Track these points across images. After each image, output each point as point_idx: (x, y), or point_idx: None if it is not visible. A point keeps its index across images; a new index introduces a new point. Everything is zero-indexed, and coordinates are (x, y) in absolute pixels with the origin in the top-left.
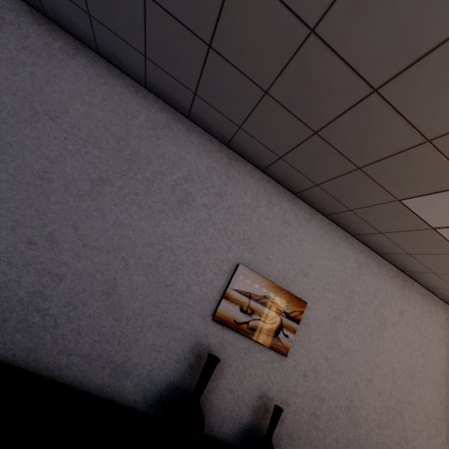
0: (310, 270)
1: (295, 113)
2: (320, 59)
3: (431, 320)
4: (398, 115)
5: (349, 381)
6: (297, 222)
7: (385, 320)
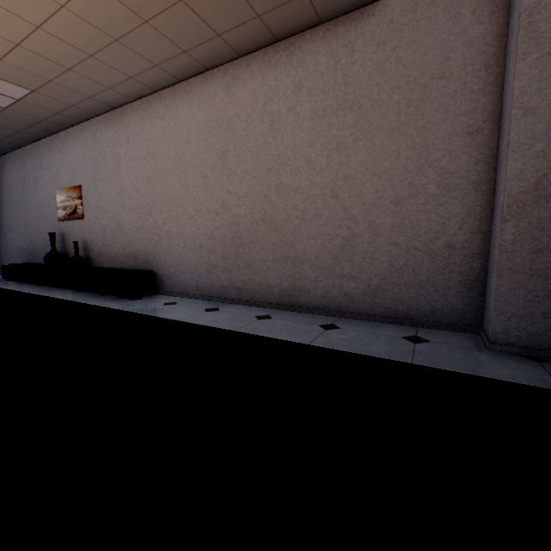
0: (77, 166)
1: None
2: None
3: (152, 122)
4: None
5: (114, 212)
6: (64, 146)
7: (120, 157)
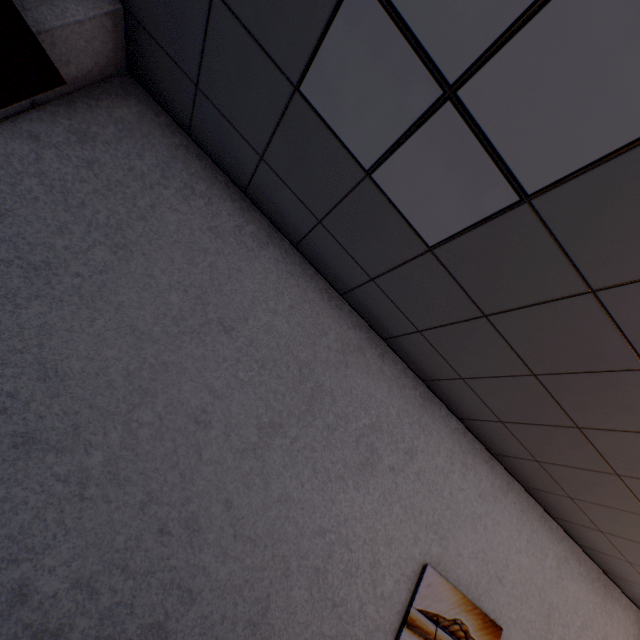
0: (506, 571)
1: (562, 403)
2: (639, 388)
3: None
4: None
5: None
6: (493, 494)
7: None
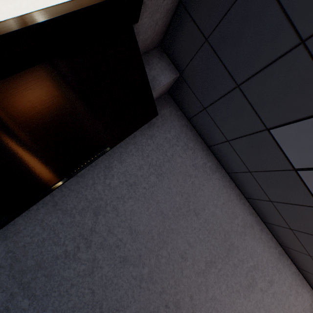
0: None
1: None
2: None
3: None
4: None
5: None
6: (310, 310)
7: None
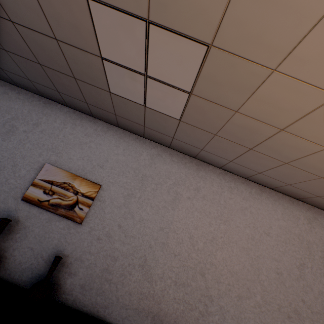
0: (106, 163)
1: (23, 56)
2: None
3: (232, 194)
4: (32, 30)
5: (142, 244)
6: (96, 133)
7: (180, 196)
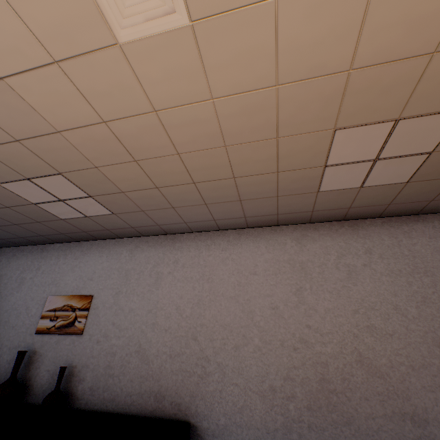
0: (95, 275)
1: (5, 225)
2: None
3: (210, 251)
4: None
5: (135, 331)
6: (83, 254)
7: (161, 274)
